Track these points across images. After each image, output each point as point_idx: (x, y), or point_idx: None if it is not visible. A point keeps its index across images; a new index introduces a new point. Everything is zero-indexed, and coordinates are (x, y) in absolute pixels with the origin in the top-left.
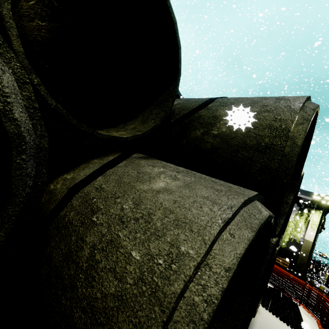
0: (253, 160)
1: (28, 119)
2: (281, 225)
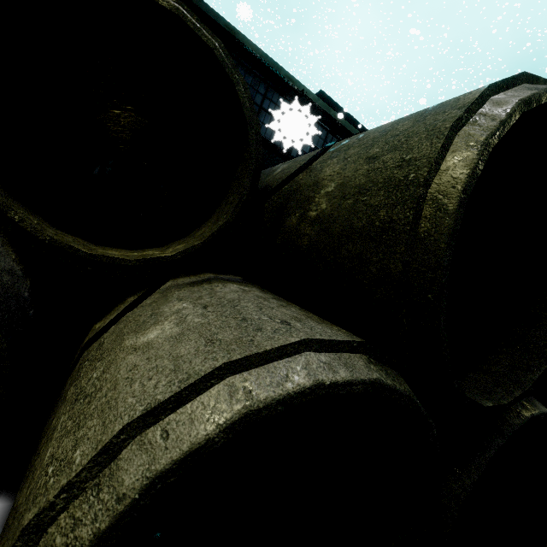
0: (364, 259)
1: None
2: (532, 382)
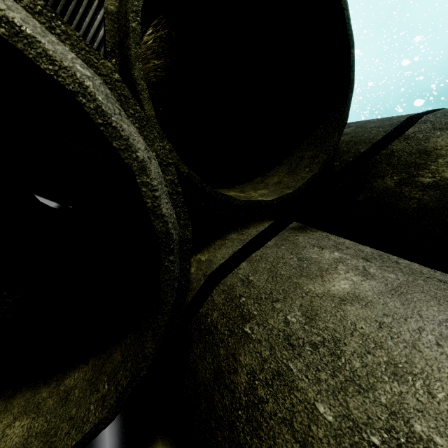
0: None
1: (171, 208)
2: None
